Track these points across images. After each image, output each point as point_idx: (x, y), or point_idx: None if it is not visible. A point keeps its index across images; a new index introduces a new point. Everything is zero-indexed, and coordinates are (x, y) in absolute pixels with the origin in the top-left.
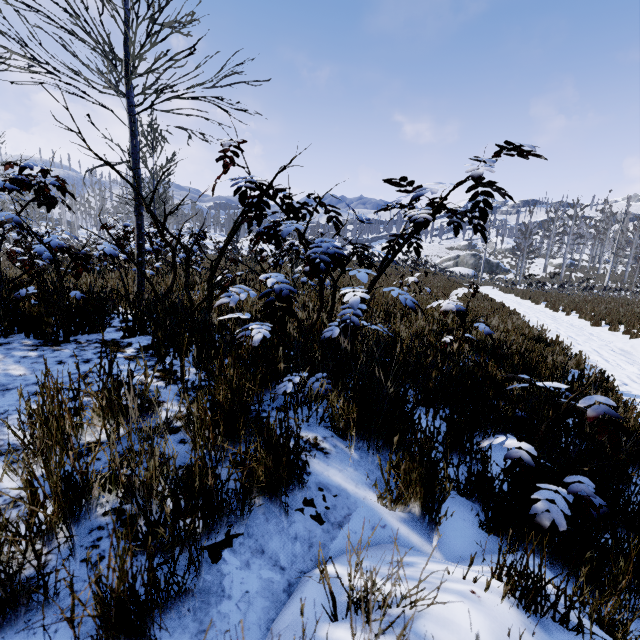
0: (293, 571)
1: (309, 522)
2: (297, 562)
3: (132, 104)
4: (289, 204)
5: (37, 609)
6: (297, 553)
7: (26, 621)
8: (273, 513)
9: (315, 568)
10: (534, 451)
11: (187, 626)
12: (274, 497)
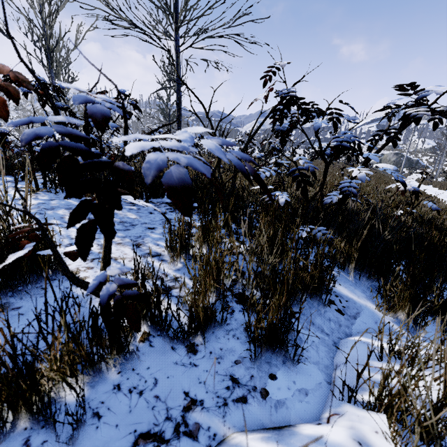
0: (334, 336)
1: (335, 313)
2: (334, 332)
3: (178, 45)
4: (304, 109)
5: (217, 327)
6: (333, 328)
7: (212, 332)
8: (312, 304)
9: (346, 337)
10: None
11: (290, 350)
12: (314, 295)
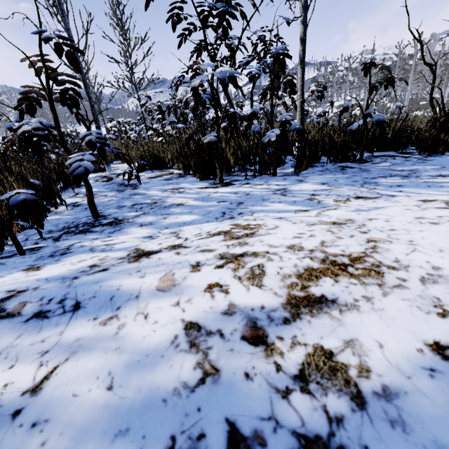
0: None
1: None
2: None
3: None
4: None
5: None
6: None
7: None
8: None
9: None
10: None
11: None
12: None
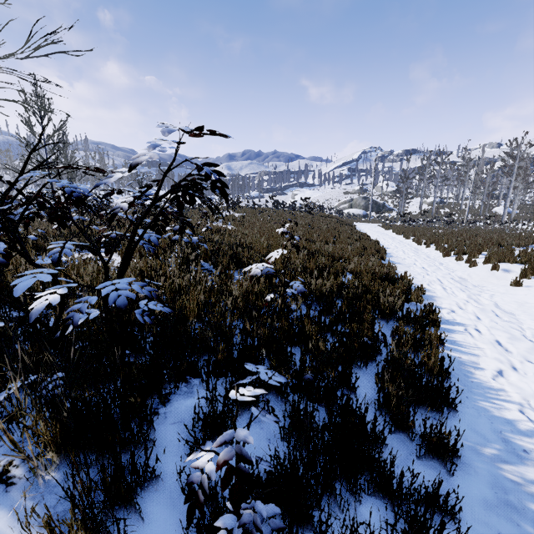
0: None
1: None
2: None
3: None
4: (19, 189)
5: None
6: None
7: None
8: None
9: None
10: (214, 474)
11: None
12: None
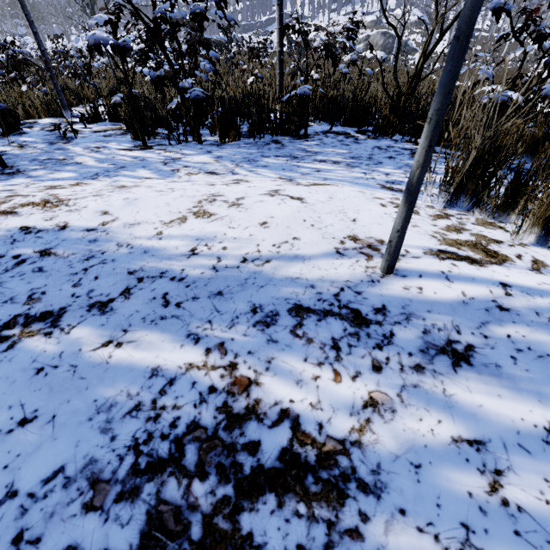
0: None
1: None
2: None
3: None
4: None
5: None
6: None
7: None
8: None
9: None
10: None
11: None
12: None
